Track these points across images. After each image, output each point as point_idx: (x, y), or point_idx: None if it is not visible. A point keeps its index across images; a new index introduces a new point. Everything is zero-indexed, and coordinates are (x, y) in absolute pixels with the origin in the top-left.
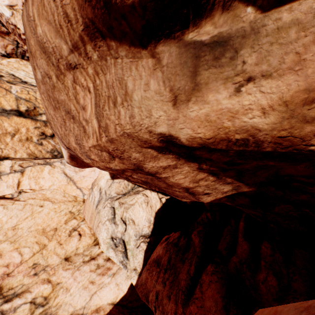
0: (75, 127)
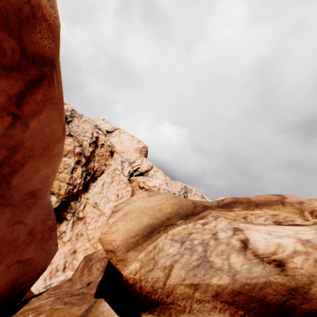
0: None
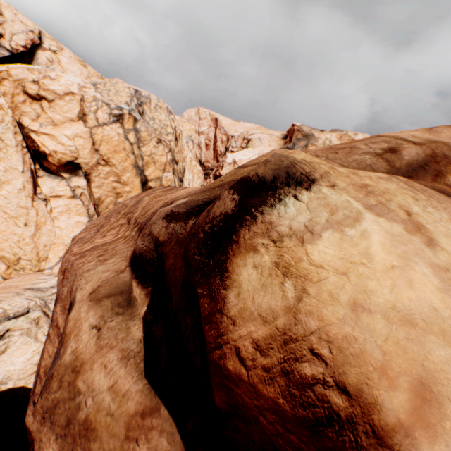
0: (92, 234)
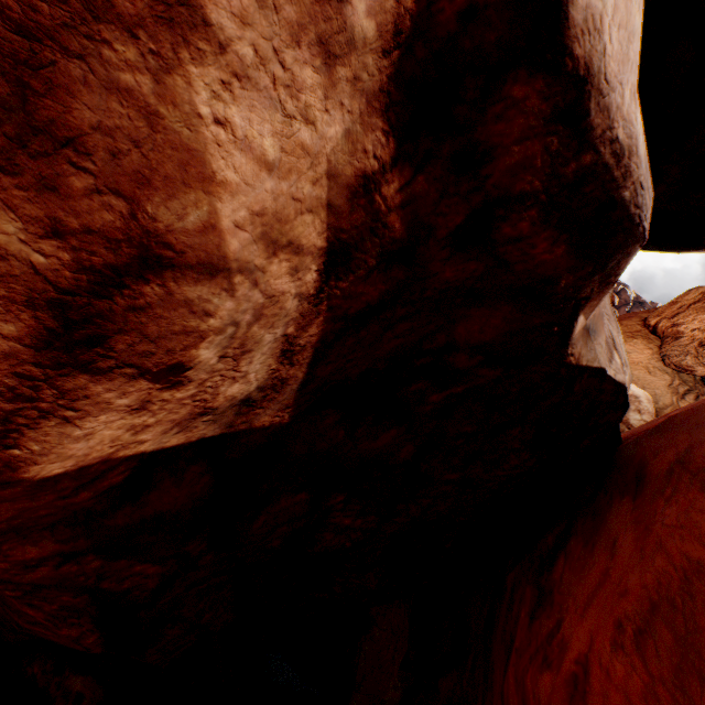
0: None
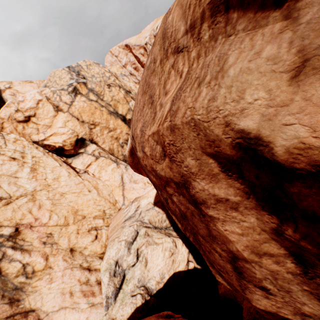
0: (148, 112)
